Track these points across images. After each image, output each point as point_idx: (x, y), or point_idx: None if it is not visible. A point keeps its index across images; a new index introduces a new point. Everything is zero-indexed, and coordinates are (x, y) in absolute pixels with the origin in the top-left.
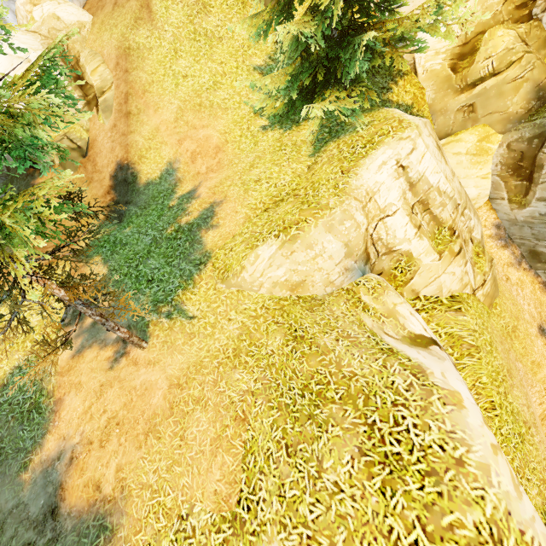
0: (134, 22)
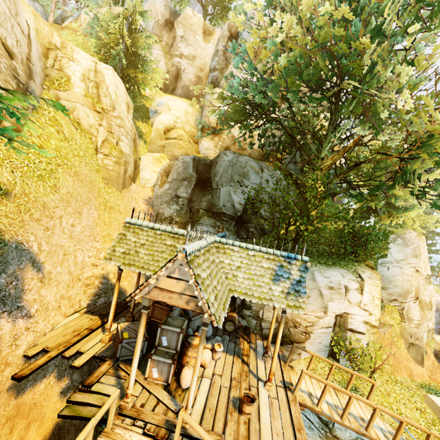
0: (51, 24)
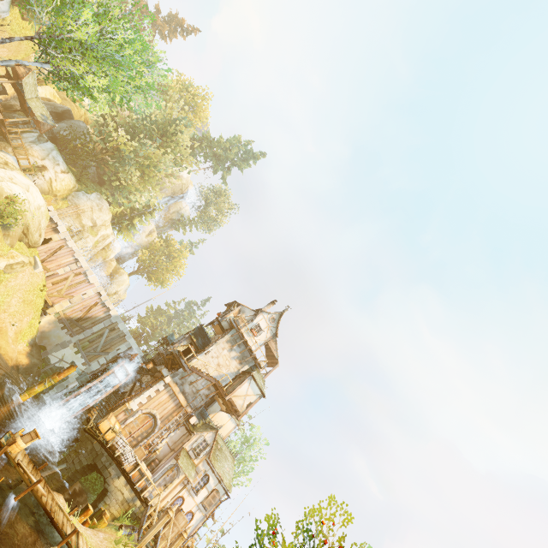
0: None
